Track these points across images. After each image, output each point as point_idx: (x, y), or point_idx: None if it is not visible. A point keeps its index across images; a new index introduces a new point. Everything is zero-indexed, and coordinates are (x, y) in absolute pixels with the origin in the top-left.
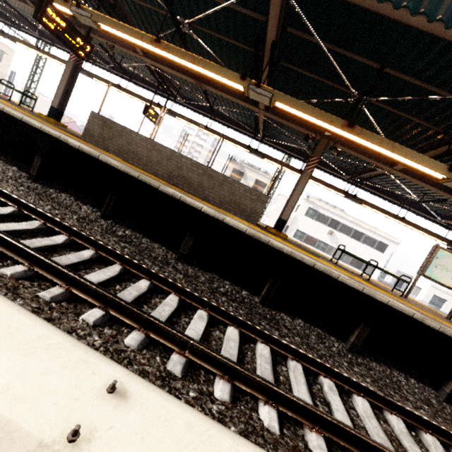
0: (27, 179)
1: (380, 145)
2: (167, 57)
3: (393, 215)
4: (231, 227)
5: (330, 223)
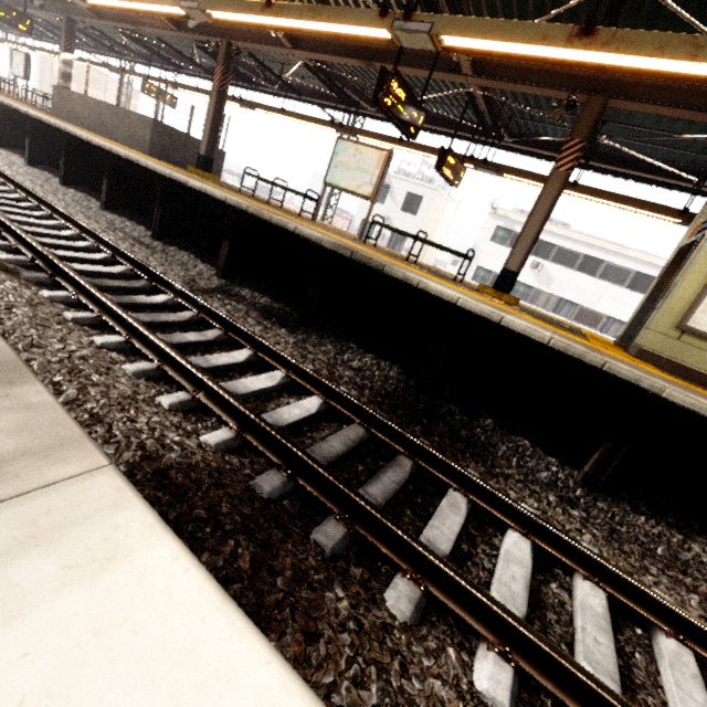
0: None
1: (132, 1)
2: None
3: (389, 139)
4: (40, 121)
5: (536, 249)
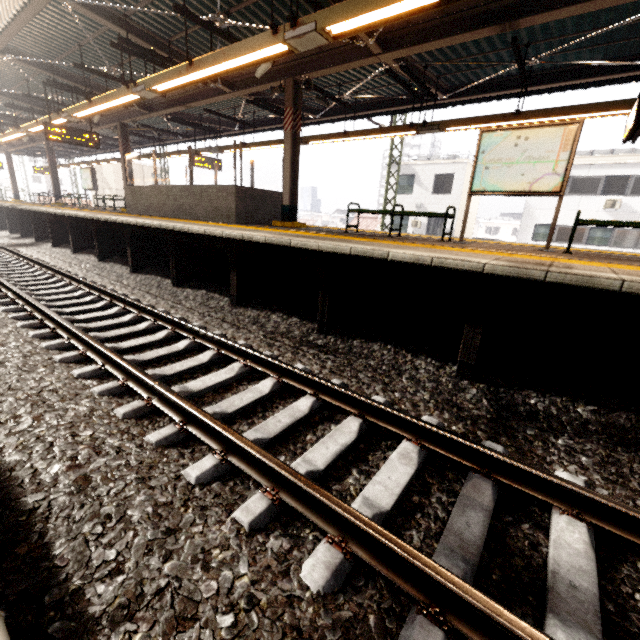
0: (72, 253)
1: (215, 63)
2: (107, 108)
3: (498, 118)
4: (139, 226)
5: (605, 187)
